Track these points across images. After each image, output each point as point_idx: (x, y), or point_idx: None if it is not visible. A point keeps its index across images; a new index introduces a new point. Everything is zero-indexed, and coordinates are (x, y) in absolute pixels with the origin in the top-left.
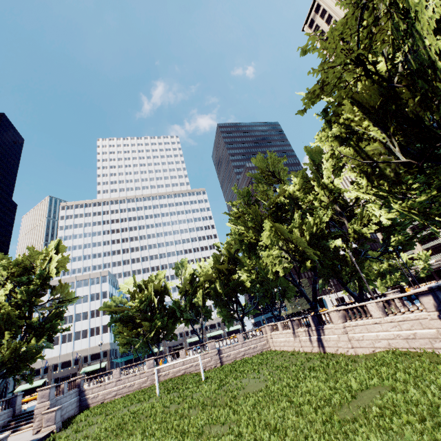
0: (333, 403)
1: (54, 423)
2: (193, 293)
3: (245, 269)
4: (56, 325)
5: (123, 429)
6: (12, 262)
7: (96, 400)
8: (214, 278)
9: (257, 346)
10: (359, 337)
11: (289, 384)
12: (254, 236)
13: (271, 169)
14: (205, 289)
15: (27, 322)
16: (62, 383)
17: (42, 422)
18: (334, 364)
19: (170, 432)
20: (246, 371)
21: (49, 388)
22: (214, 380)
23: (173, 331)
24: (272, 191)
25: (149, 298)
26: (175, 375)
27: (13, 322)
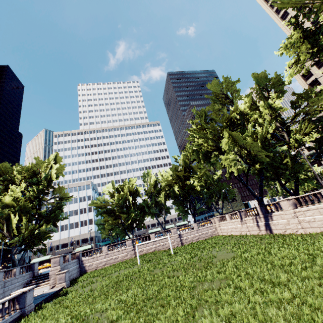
0: (317, 264)
1: (64, 281)
2: (157, 194)
3: (196, 177)
4: (59, 215)
5: (121, 285)
6: (24, 168)
7: (91, 267)
8: (173, 183)
9: (208, 233)
10: (310, 219)
11: (259, 253)
12: (210, 146)
13: (225, 91)
14: (166, 191)
15: (38, 211)
16: (67, 254)
17: (55, 280)
18: (290, 240)
19: (164, 287)
20: (207, 247)
21: (59, 257)
22: (182, 254)
23: (143, 221)
24: (226, 110)
25: (125, 197)
26: (148, 251)
27: (28, 211)
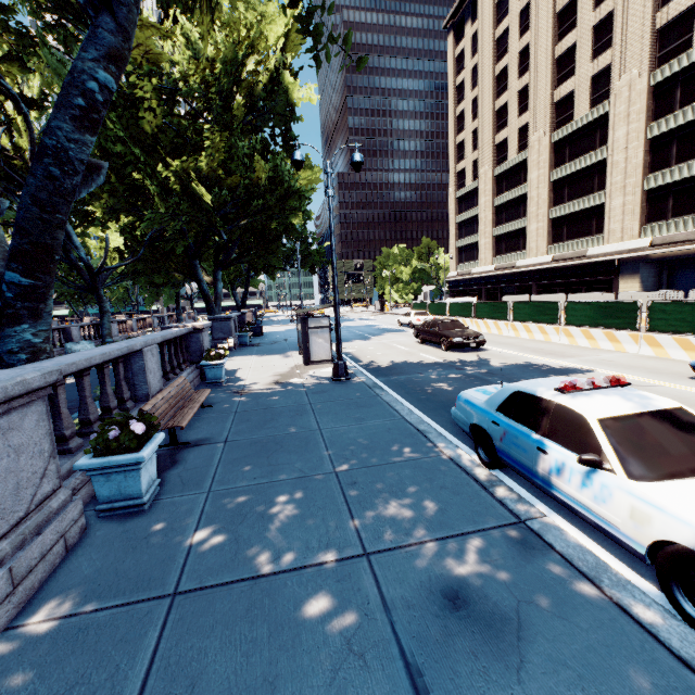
0: None
1: None
2: None
3: None
4: None
5: None
6: None
7: None
8: None
9: None
10: None
11: None
12: None
13: None
14: None
15: None
16: None
17: None
18: None
19: None
20: None
21: None
22: None
23: None
24: None
25: None
26: None
27: None
